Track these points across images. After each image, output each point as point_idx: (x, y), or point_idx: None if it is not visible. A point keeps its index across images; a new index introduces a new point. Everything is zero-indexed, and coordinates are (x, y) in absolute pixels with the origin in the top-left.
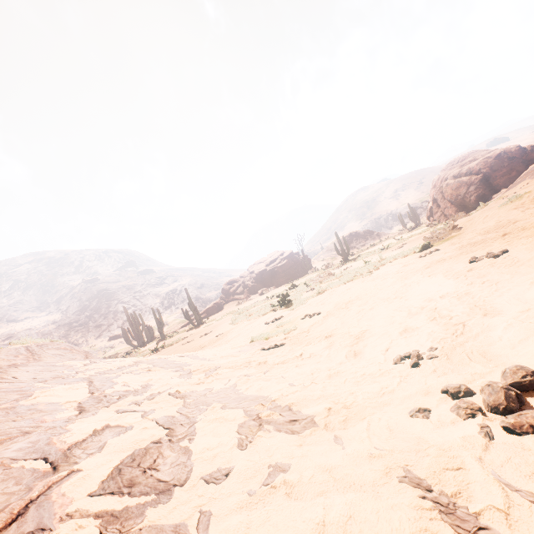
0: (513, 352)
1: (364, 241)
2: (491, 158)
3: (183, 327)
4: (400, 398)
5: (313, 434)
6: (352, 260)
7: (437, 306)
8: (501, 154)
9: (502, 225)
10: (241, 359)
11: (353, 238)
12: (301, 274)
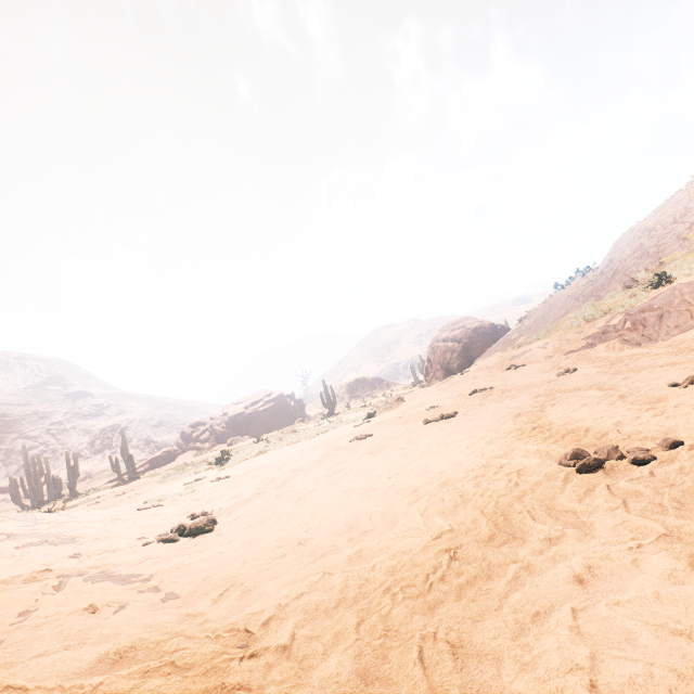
0: (240, 511)
1: (371, 390)
2: (470, 329)
3: (110, 482)
4: (149, 534)
5: (67, 546)
6: (335, 415)
7: (278, 478)
8: (478, 328)
9: (415, 407)
10: (105, 516)
11: (359, 385)
12: (289, 422)
